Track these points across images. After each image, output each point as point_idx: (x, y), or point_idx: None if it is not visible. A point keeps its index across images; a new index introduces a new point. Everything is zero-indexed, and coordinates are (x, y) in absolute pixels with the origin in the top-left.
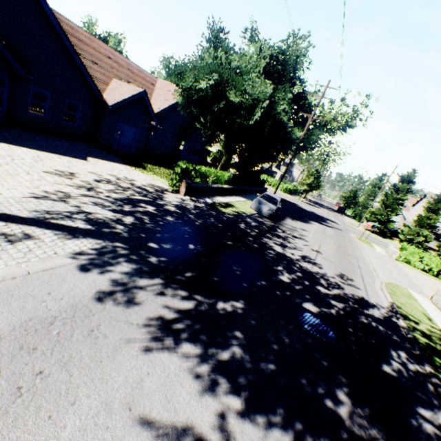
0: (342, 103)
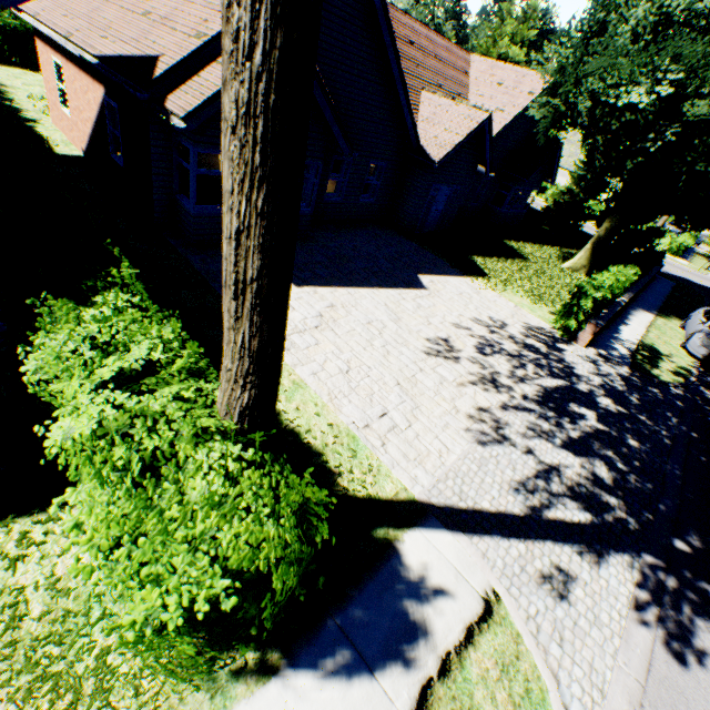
0: None
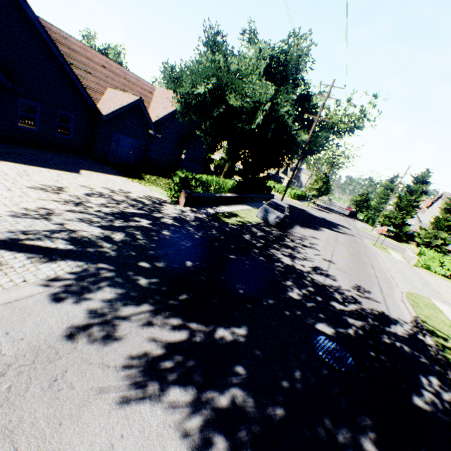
0: (348, 104)
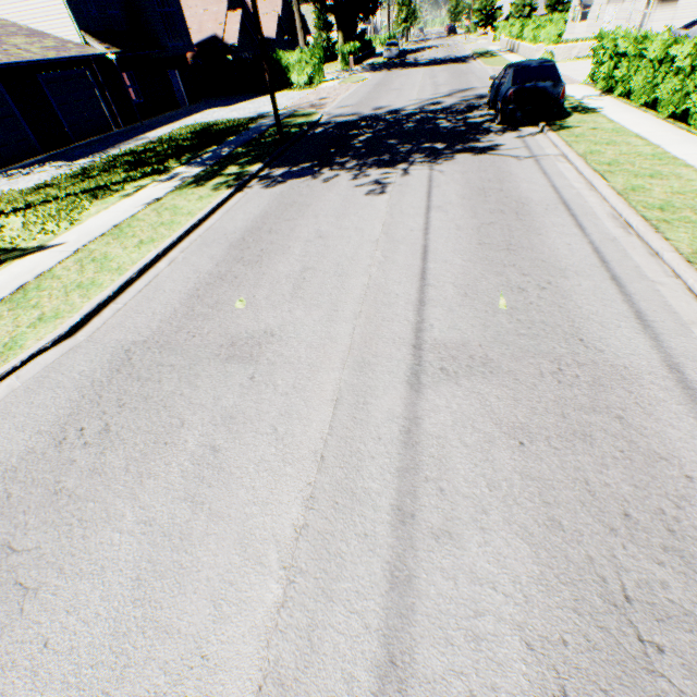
0: None
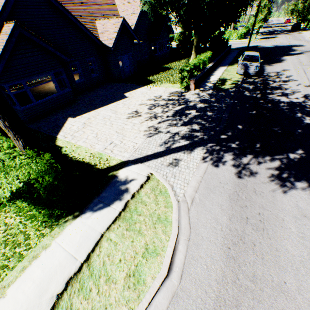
0: None
